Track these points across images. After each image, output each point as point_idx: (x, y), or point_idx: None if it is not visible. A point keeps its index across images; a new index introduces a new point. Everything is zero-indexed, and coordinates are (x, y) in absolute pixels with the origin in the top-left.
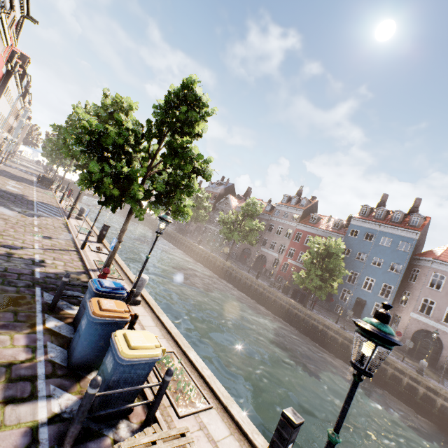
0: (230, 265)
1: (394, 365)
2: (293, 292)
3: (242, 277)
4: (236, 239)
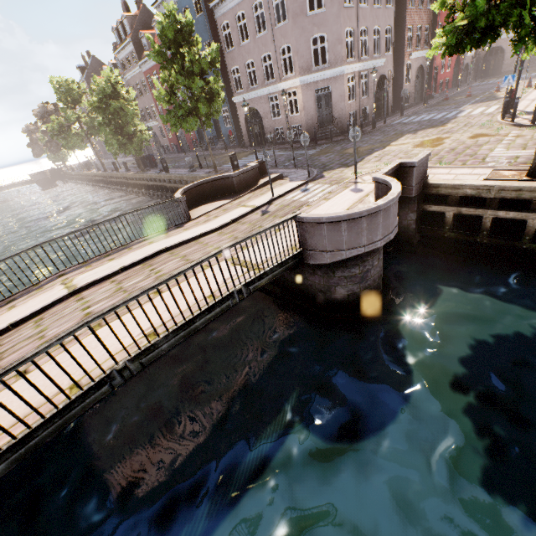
0: (102, 174)
1: (172, 179)
2: (142, 162)
3: (111, 179)
4: (78, 144)
